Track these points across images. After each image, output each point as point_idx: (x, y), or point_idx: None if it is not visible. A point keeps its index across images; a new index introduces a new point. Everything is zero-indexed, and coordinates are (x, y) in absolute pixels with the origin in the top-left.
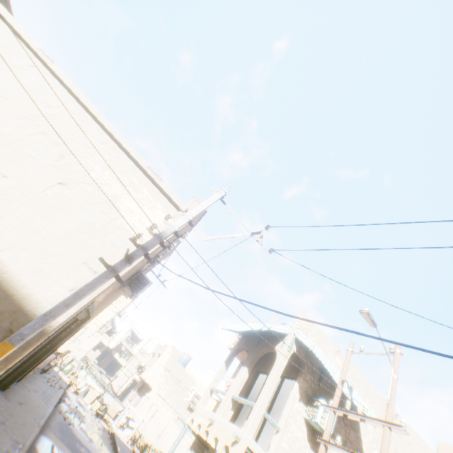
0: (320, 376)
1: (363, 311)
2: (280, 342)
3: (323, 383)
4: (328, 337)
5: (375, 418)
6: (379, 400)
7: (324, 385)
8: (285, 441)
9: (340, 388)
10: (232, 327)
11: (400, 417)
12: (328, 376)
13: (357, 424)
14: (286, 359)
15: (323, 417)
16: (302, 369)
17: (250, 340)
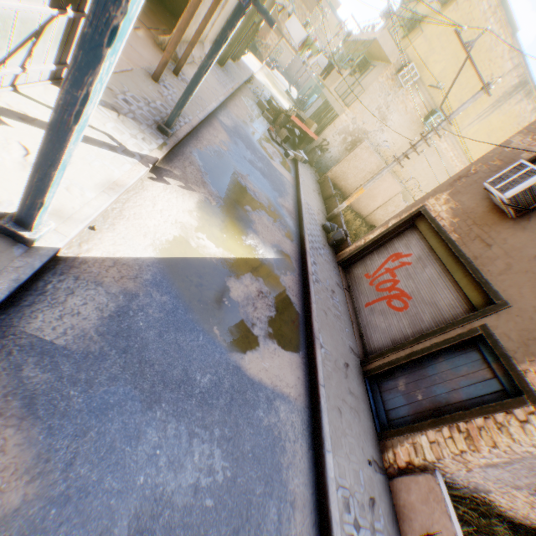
0: None
1: None
2: None
3: None
4: None
5: None
6: None
7: None
8: None
9: None
10: None
11: None
12: None
13: None
14: None
15: None
16: None
17: None
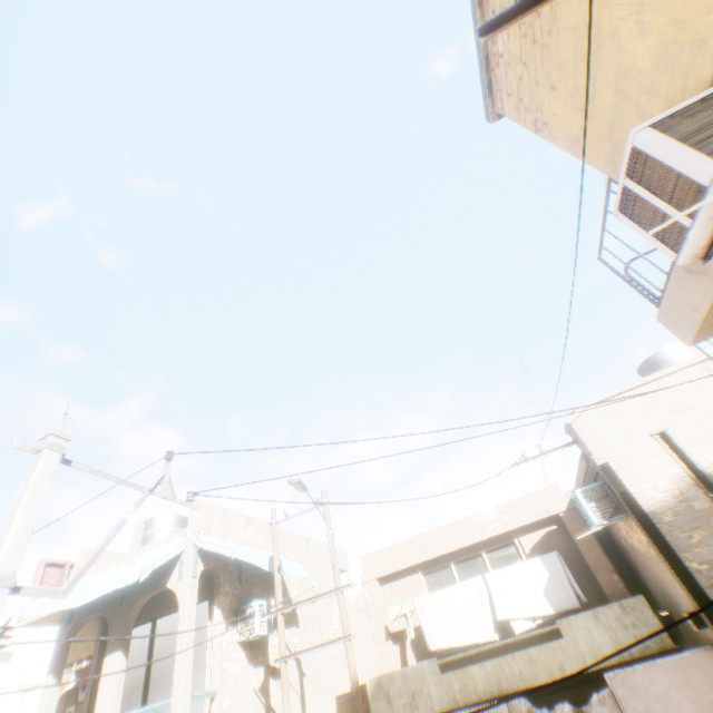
0: (240, 571)
1: (294, 481)
2: (175, 571)
3: (245, 575)
4: (234, 512)
5: (328, 591)
6: (295, 540)
7: (247, 577)
8: (228, 696)
9: (279, 579)
10: (53, 604)
11: (312, 539)
12: (247, 561)
13: (285, 586)
14: (195, 591)
15: (262, 622)
16: (217, 582)
17: (101, 597)
